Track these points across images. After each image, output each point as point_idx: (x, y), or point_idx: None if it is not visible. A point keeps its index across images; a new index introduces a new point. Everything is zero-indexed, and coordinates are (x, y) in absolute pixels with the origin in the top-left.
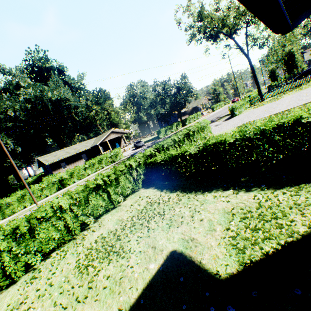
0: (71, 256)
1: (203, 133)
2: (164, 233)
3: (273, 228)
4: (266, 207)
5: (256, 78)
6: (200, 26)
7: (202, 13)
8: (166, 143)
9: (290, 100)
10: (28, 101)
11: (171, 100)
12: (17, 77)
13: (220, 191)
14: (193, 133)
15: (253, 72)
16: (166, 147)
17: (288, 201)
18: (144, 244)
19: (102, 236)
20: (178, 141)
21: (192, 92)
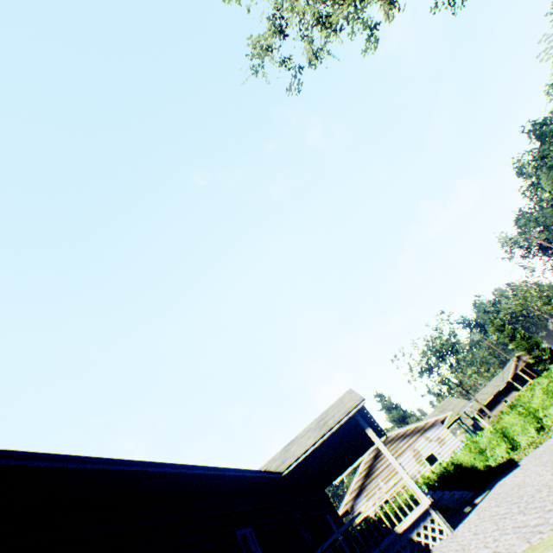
0: None
1: None
2: None
3: None
4: None
5: None
6: None
7: None
8: None
9: None
10: None
11: None
12: None
13: None
14: None
15: None
16: None
17: None
18: None
19: None
20: None
21: None
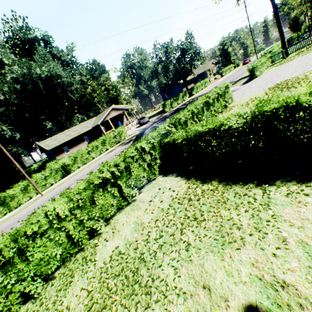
0: (80, 282)
1: (224, 101)
2: (216, 257)
3: None
4: None
5: (281, 26)
6: None
7: None
8: (183, 116)
9: None
10: (16, 81)
11: (174, 67)
12: None
13: (293, 184)
14: (213, 101)
15: (277, 18)
16: (184, 121)
17: None
18: (186, 276)
19: (119, 250)
20: (196, 112)
21: (198, 54)
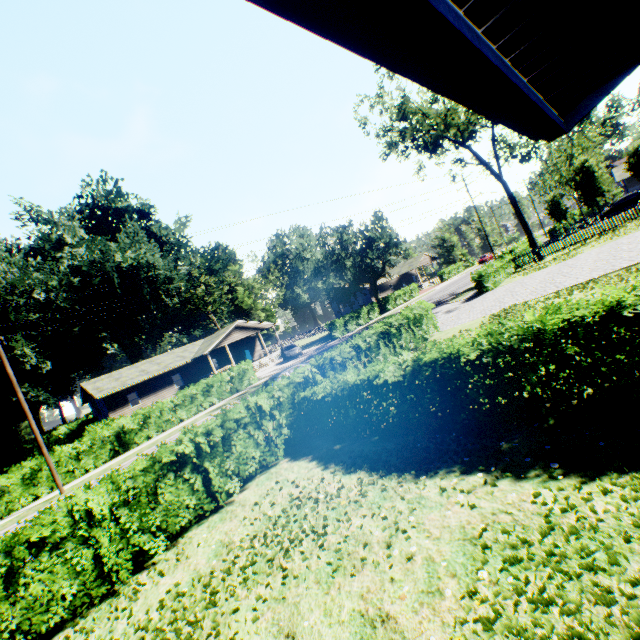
0: None
1: (421, 330)
2: (320, 590)
3: (589, 600)
4: (564, 532)
5: (523, 217)
6: (405, 129)
7: (405, 107)
8: (339, 353)
9: (596, 259)
10: (76, 271)
11: (355, 262)
12: (60, 228)
13: (455, 475)
14: (398, 330)
15: (514, 205)
16: (340, 362)
17: (619, 518)
18: (270, 622)
19: (178, 590)
20: (366, 348)
21: (396, 245)
